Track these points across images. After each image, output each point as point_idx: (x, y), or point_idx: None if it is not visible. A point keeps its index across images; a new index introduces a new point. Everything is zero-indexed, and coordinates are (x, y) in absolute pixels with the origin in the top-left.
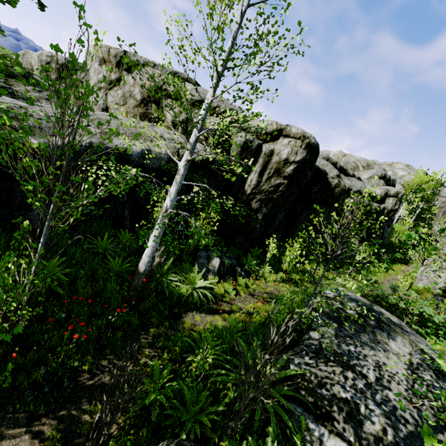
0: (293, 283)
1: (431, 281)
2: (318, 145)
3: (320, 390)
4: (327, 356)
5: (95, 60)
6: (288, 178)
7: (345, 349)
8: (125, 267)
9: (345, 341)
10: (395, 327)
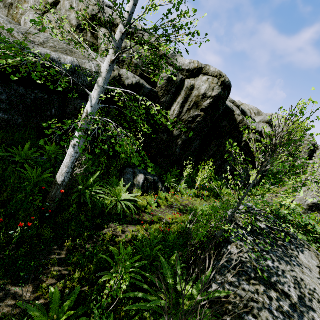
0: (203, 198)
1: (301, 199)
2: (231, 84)
3: (248, 317)
4: (248, 273)
5: None
6: (205, 110)
7: (264, 264)
8: (45, 178)
9: (262, 256)
10: (301, 240)
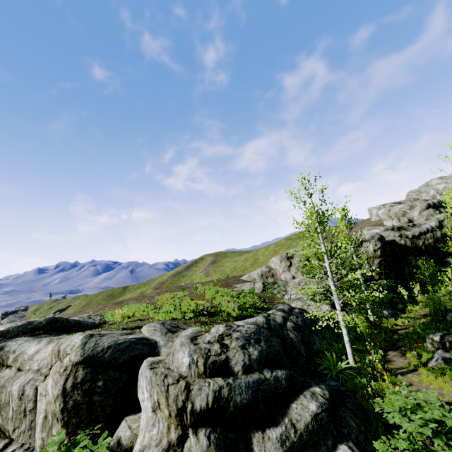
0: None
1: None
2: (382, 235)
3: None
4: None
5: (278, 262)
6: (381, 256)
7: None
8: None
9: None
10: None
